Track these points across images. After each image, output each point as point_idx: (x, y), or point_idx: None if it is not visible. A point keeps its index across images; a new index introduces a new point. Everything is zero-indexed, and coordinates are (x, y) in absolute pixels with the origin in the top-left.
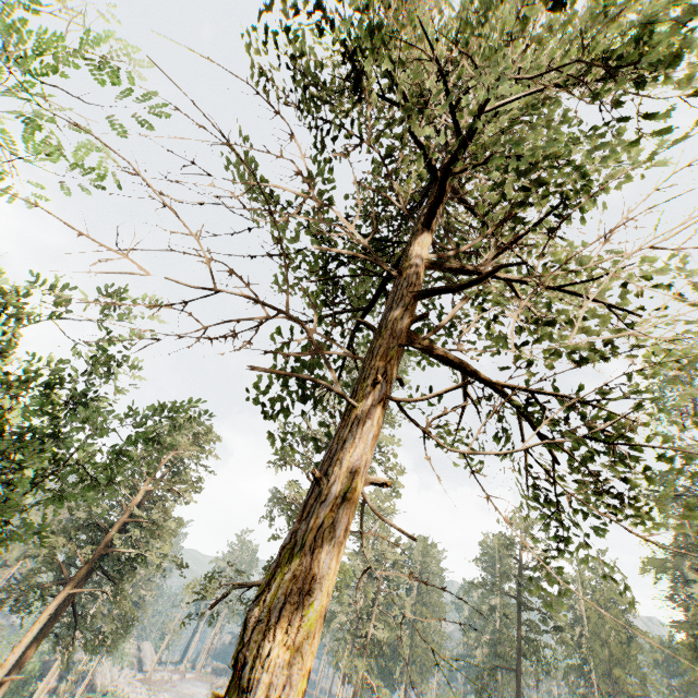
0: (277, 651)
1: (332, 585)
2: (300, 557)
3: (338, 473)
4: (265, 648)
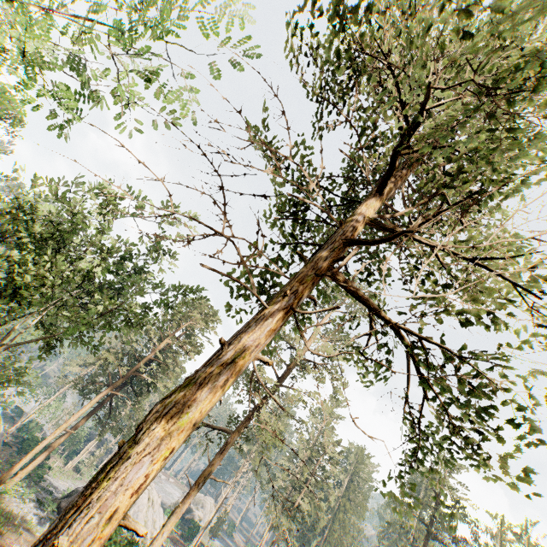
0: (157, 429)
1: (204, 407)
2: (191, 385)
3: (234, 344)
4: (153, 425)
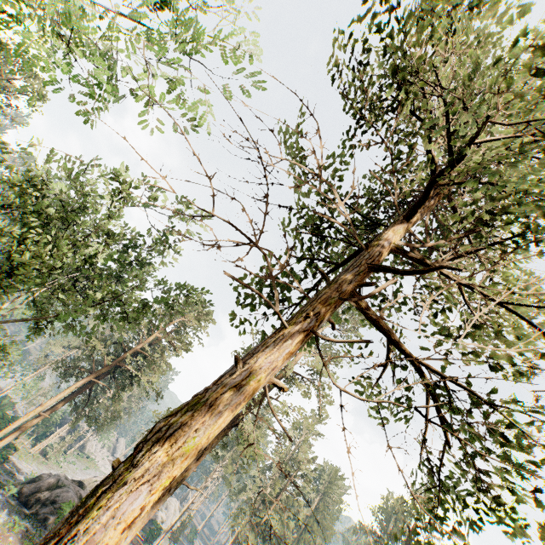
0: (160, 452)
1: (212, 432)
2: (200, 404)
3: (250, 364)
4: (154, 446)
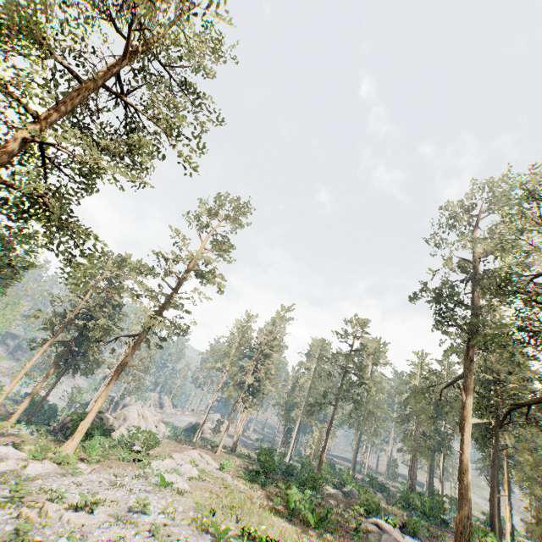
0: None
1: None
2: None
3: None
4: None
